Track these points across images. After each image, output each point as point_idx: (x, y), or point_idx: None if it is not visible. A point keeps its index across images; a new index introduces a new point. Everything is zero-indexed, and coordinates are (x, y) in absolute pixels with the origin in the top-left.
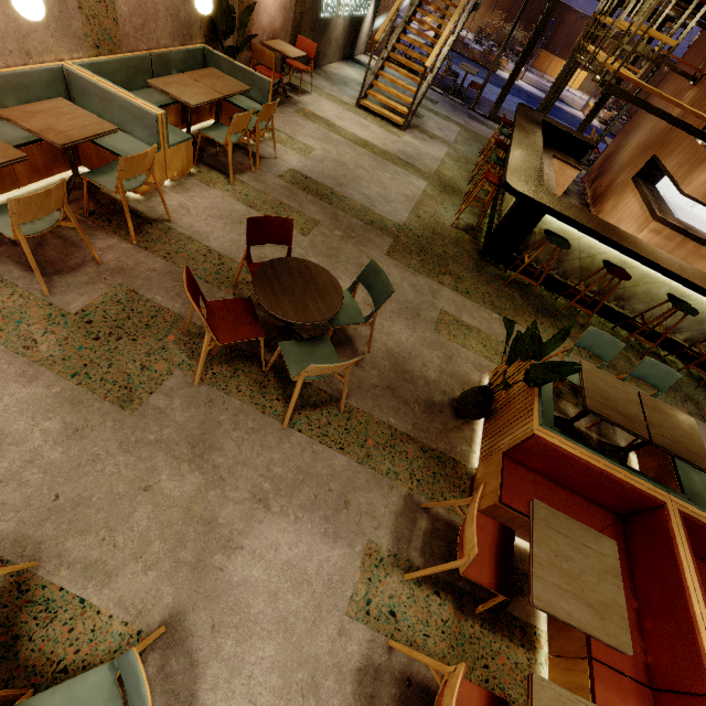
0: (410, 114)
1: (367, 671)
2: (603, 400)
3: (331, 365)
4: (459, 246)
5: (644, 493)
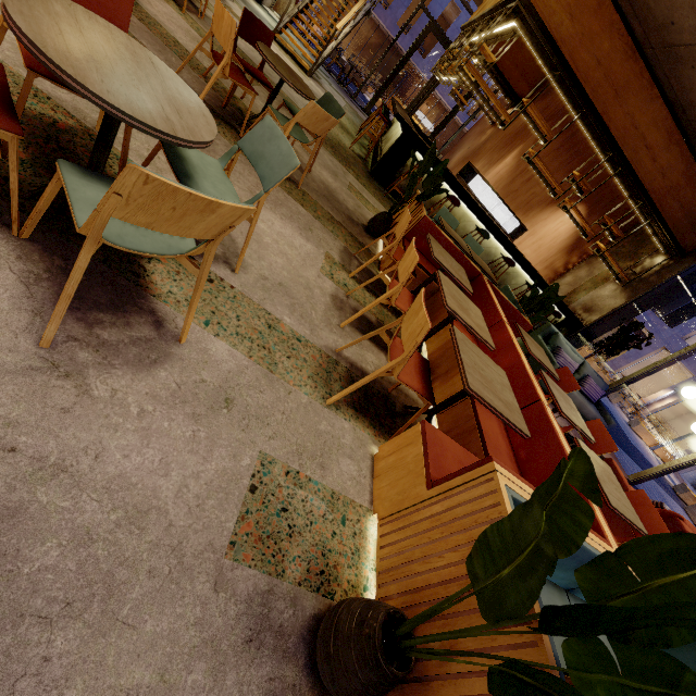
0: (316, 65)
1: (337, 298)
2: (452, 234)
3: (323, 110)
4: (356, 161)
5: (473, 265)
